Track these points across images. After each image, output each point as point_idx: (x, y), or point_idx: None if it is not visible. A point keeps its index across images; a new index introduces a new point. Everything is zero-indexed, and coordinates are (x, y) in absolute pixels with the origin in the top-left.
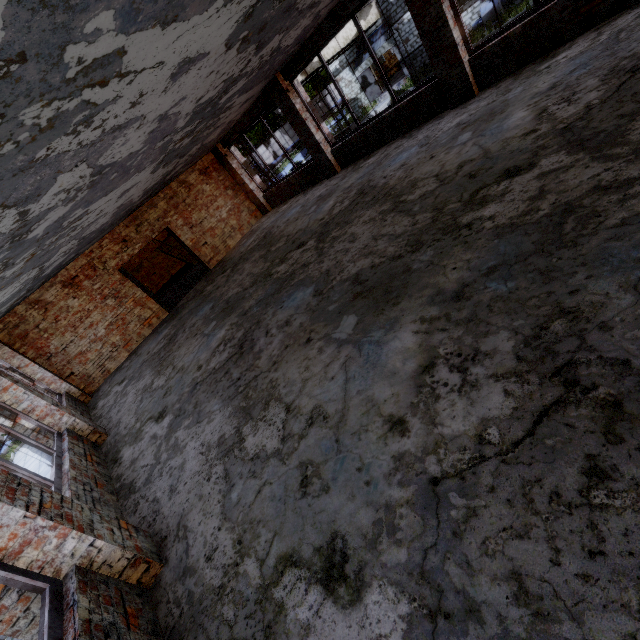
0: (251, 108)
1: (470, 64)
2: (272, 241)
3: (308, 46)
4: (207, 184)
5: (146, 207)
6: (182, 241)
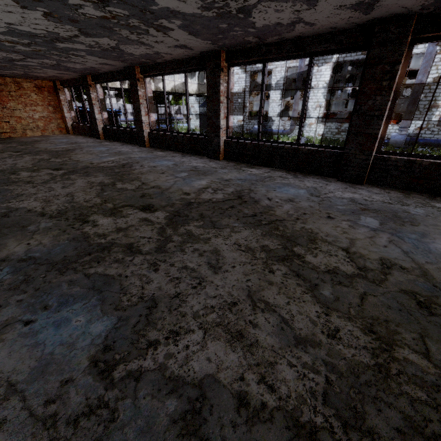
0: (77, 79)
1: (148, 134)
2: (28, 144)
3: (103, 76)
4: (36, 94)
5: None
6: None
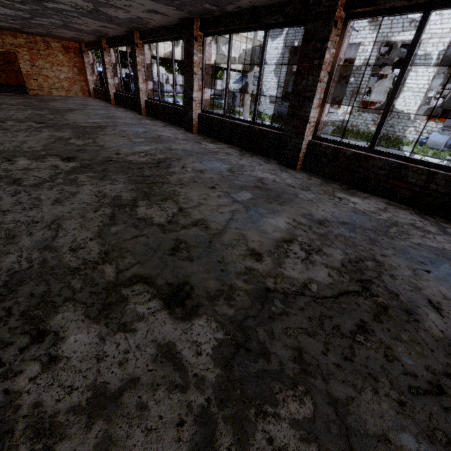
0: (96, 42)
1: (145, 102)
2: (44, 101)
3: (113, 40)
4: (63, 55)
5: (8, 33)
6: (20, 67)
